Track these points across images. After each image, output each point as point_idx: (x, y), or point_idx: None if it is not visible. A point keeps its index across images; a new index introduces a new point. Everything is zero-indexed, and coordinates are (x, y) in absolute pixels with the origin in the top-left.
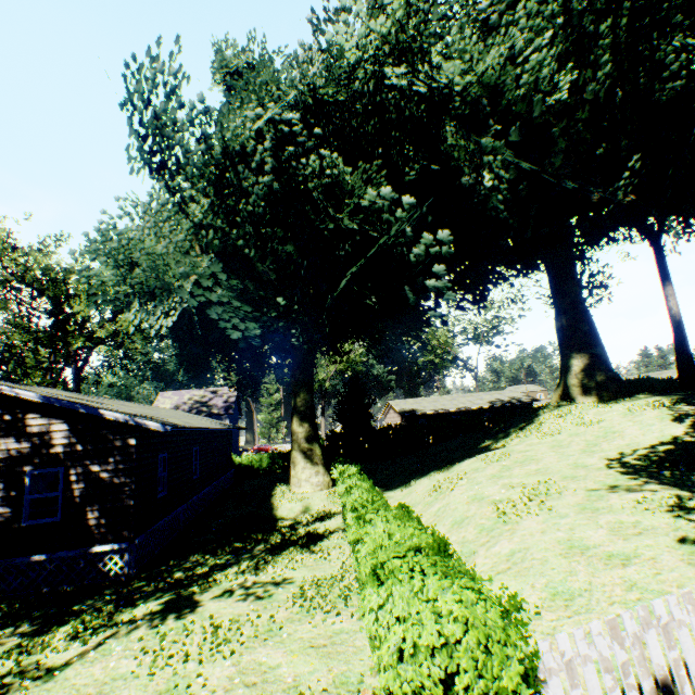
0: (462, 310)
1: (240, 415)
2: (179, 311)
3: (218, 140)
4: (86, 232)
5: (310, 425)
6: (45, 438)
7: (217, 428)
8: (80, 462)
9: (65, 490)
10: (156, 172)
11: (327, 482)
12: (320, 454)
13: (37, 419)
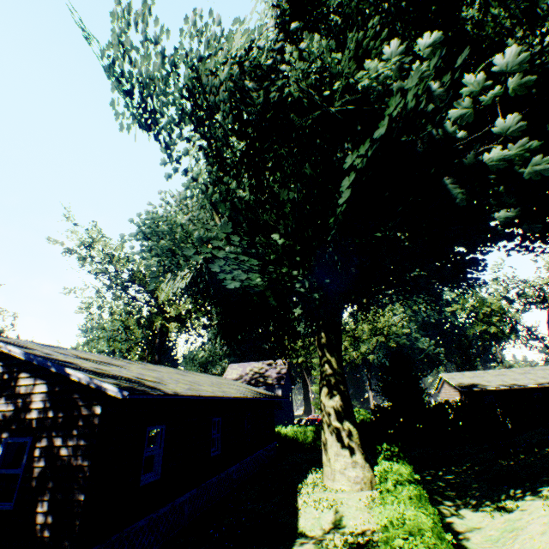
0: (527, 249)
1: (292, 385)
2: (193, 272)
3: (184, 62)
4: (131, 219)
5: (340, 397)
6: (26, 400)
7: (236, 397)
8: (47, 432)
9: (27, 467)
10: (146, 126)
11: (368, 479)
12: (356, 437)
13: (26, 379)
